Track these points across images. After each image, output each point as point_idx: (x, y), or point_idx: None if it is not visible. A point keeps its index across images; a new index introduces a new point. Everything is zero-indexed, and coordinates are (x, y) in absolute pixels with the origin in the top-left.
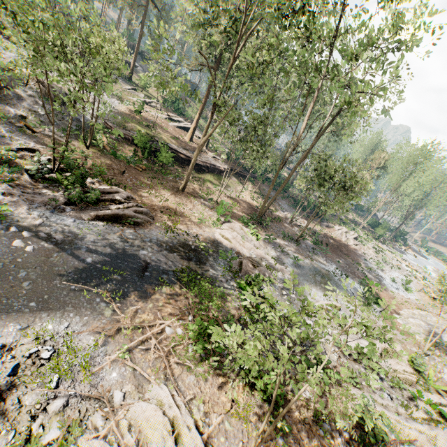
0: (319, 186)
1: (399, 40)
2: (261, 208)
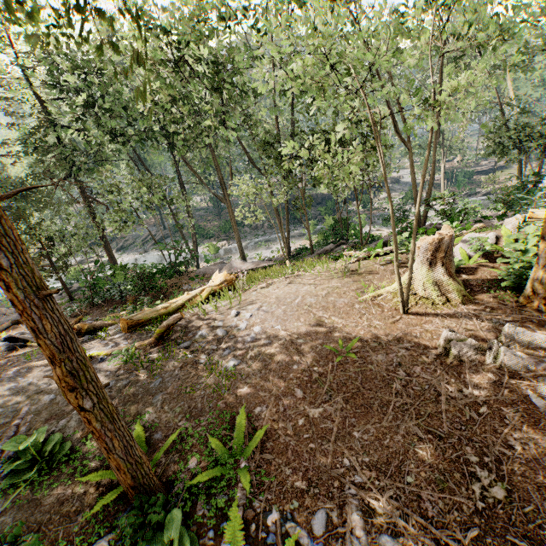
0: None
1: None
2: None
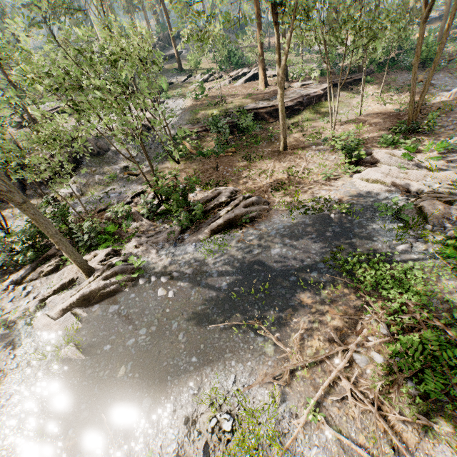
0: None
1: None
2: (409, 108)
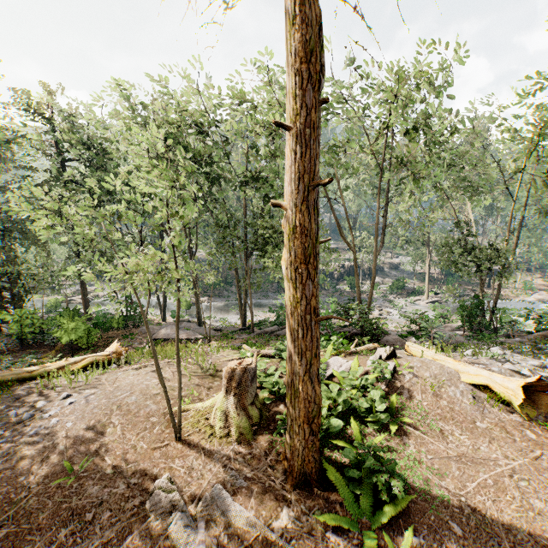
0: None
1: None
2: None
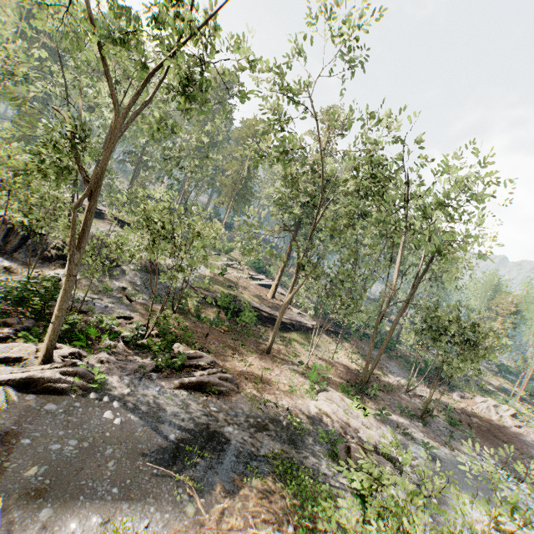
0: (432, 340)
1: (472, 195)
2: (363, 372)
